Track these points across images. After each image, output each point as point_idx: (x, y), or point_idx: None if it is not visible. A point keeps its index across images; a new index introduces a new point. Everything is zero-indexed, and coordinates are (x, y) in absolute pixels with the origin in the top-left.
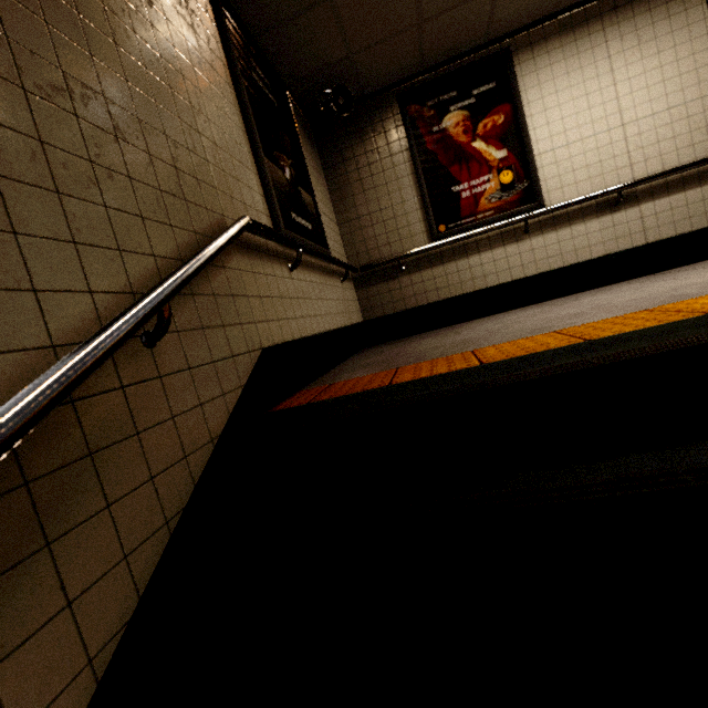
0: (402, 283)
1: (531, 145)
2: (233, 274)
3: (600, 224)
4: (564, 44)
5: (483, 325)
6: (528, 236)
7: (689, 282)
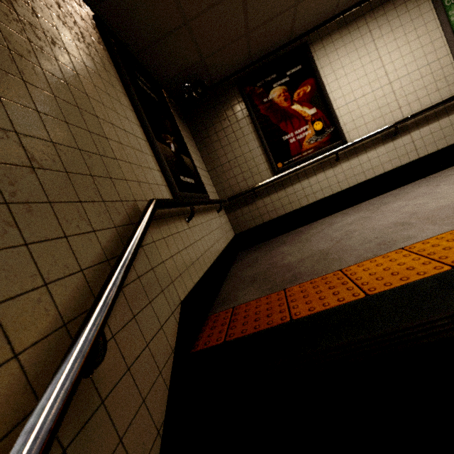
0: (257, 205)
1: (331, 103)
2: (150, 248)
3: (386, 148)
4: (342, 36)
5: (325, 232)
6: (339, 162)
7: None
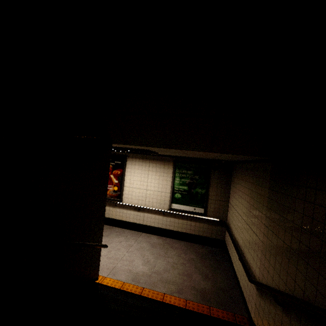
0: None
1: (124, 183)
2: None
3: (134, 213)
4: (140, 161)
5: None
6: (116, 207)
7: (102, 253)
